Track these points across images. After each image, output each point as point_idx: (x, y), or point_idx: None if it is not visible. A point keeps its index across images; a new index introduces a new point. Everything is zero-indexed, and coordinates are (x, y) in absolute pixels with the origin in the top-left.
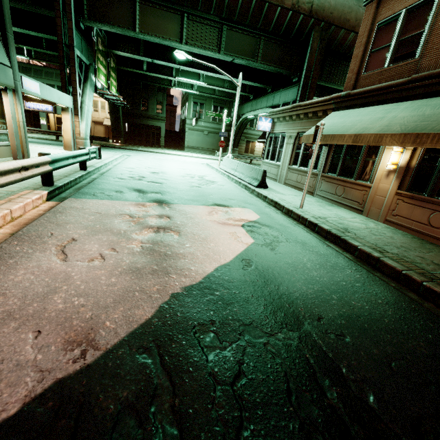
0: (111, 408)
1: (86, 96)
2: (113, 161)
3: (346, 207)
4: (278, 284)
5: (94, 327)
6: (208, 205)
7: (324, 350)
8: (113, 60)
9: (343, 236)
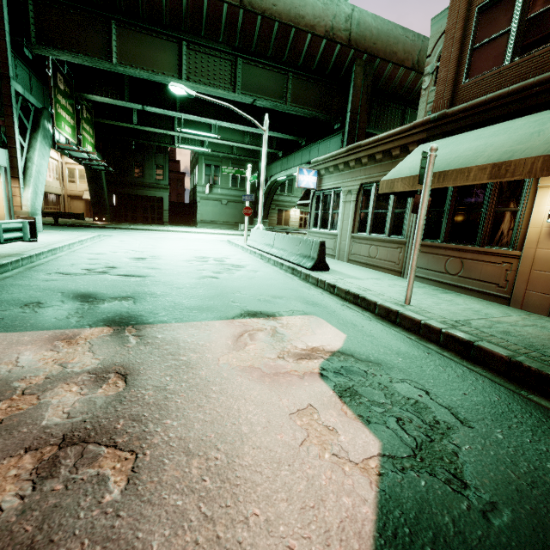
0: None
1: (36, 151)
2: (75, 245)
3: (471, 293)
4: None
5: None
6: (232, 316)
7: None
8: (86, 109)
9: None
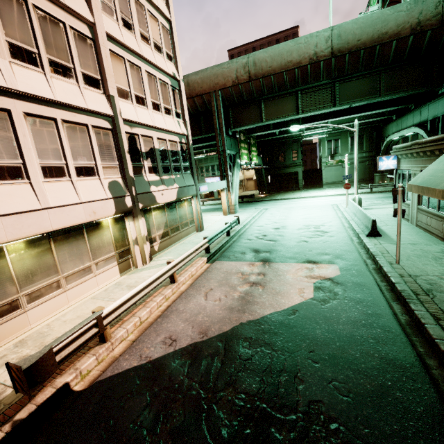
0: (206, 353)
1: (235, 176)
2: (251, 220)
3: None
4: (303, 329)
5: (208, 329)
6: (300, 262)
7: (297, 364)
8: (252, 139)
9: (409, 299)
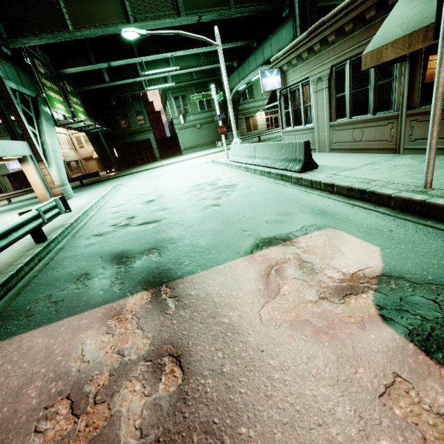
0: None
1: (45, 134)
2: (100, 202)
3: None
4: None
5: None
6: (250, 250)
7: None
8: (68, 84)
9: None
